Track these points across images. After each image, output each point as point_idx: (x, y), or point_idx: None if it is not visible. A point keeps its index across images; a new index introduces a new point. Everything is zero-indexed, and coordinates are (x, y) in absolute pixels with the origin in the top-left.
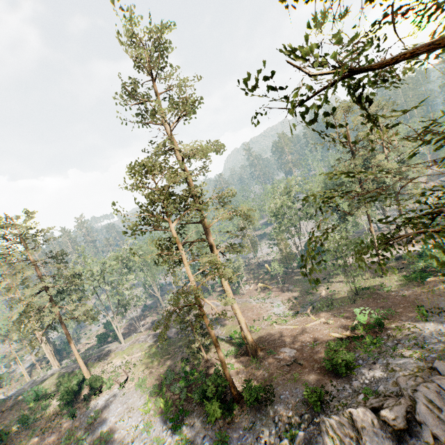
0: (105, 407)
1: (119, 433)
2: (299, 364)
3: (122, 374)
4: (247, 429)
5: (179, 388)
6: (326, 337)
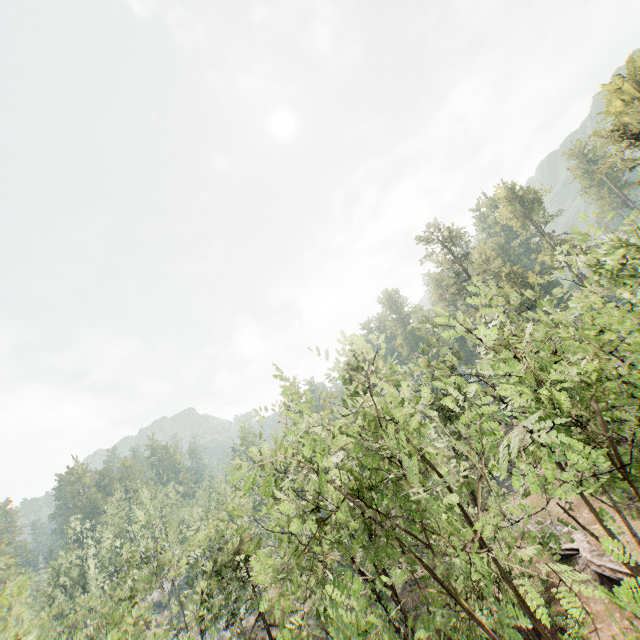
0: None
1: None
2: None
3: None
4: None
5: None
6: None
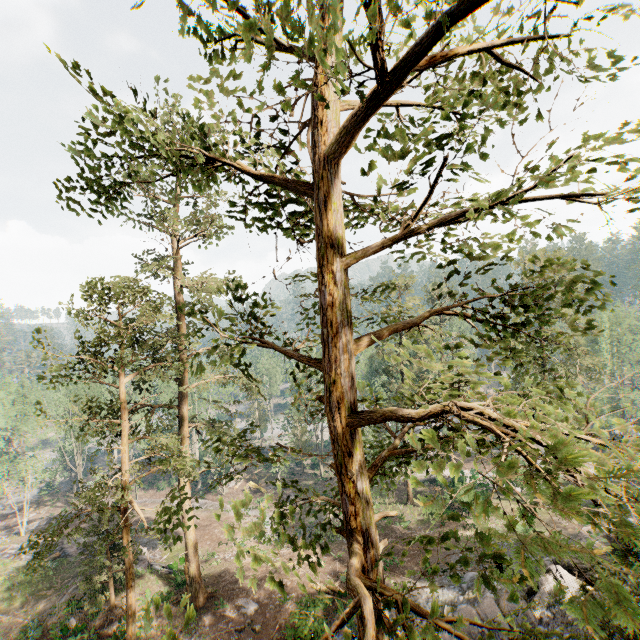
0: None
1: None
2: (254, 630)
3: None
4: None
5: None
6: (307, 588)
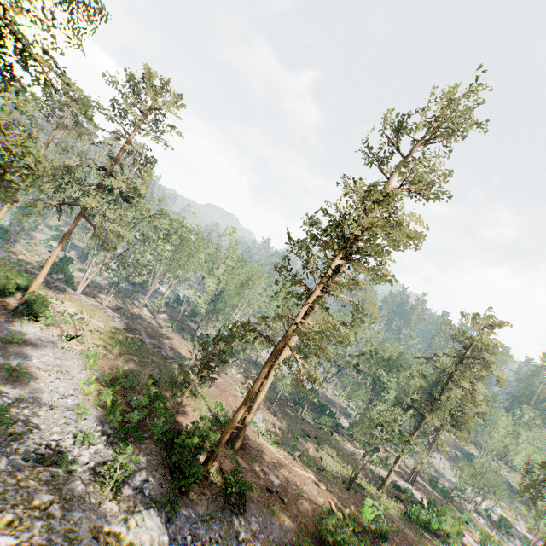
0: (31, 340)
1: (37, 384)
2: (281, 500)
3: (71, 326)
4: (202, 518)
5: (138, 402)
6: (315, 498)
